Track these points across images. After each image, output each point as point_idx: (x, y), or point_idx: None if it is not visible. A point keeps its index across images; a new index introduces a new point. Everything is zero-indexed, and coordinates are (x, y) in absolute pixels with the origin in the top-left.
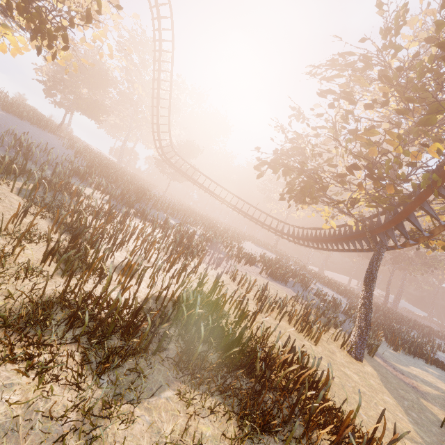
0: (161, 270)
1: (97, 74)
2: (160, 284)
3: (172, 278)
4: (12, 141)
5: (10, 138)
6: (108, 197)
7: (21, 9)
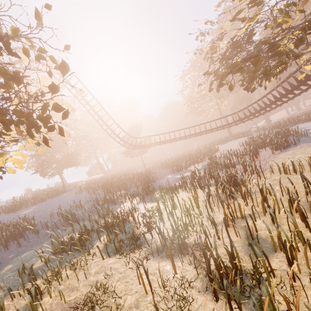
0: (307, 219)
1: (56, 141)
2: (293, 230)
3: (301, 216)
4: (61, 220)
5: (54, 218)
6: (136, 198)
7: (7, 121)
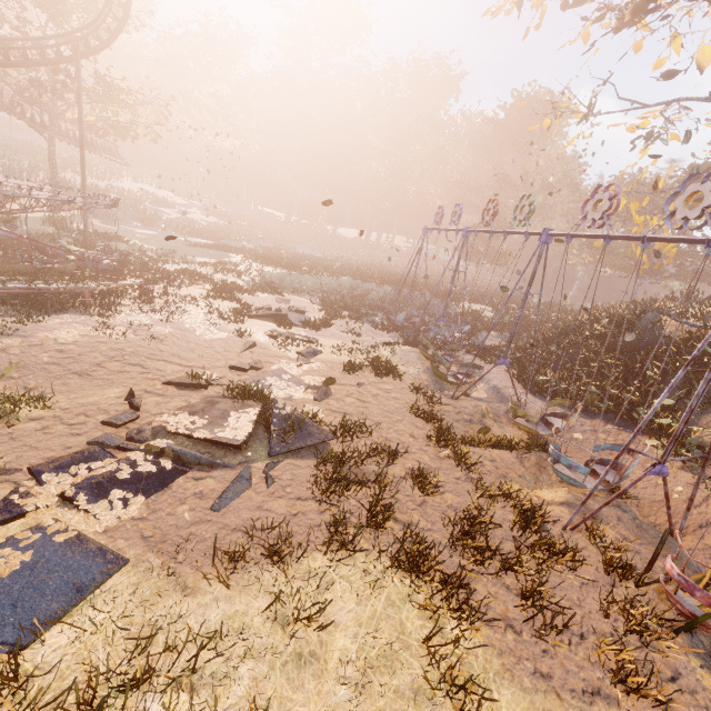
0: None
1: None
2: None
3: None
4: None
5: None
6: None
7: None
